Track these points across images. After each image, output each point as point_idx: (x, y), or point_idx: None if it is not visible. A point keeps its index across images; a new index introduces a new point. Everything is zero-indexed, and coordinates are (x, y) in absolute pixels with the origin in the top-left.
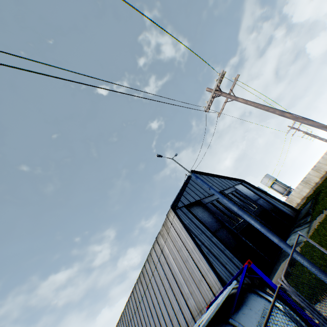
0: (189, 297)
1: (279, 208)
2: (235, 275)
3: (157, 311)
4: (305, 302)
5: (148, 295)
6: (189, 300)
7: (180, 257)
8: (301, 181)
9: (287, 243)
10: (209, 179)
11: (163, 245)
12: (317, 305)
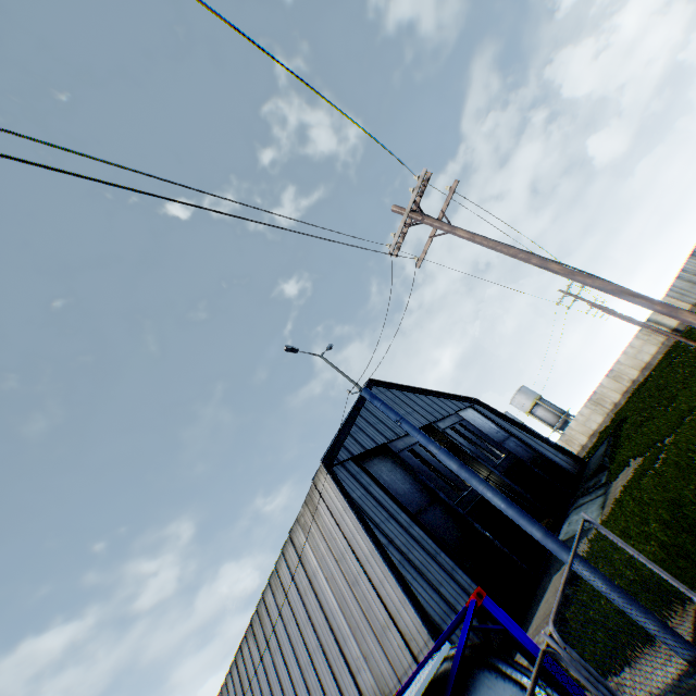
0: (362, 667)
1: (548, 456)
2: (451, 625)
3: None
4: (600, 682)
5: (270, 666)
6: (361, 673)
7: (342, 575)
8: (588, 400)
9: (565, 531)
10: (406, 397)
11: (304, 548)
12: (624, 674)
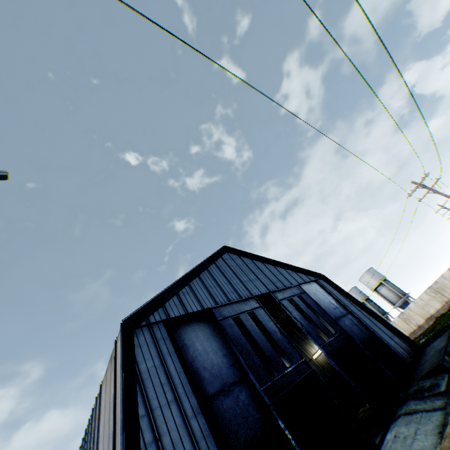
0: None
1: (383, 338)
2: None
3: None
4: None
5: None
6: None
7: None
8: (428, 288)
9: (388, 448)
10: (254, 265)
11: (103, 404)
12: None
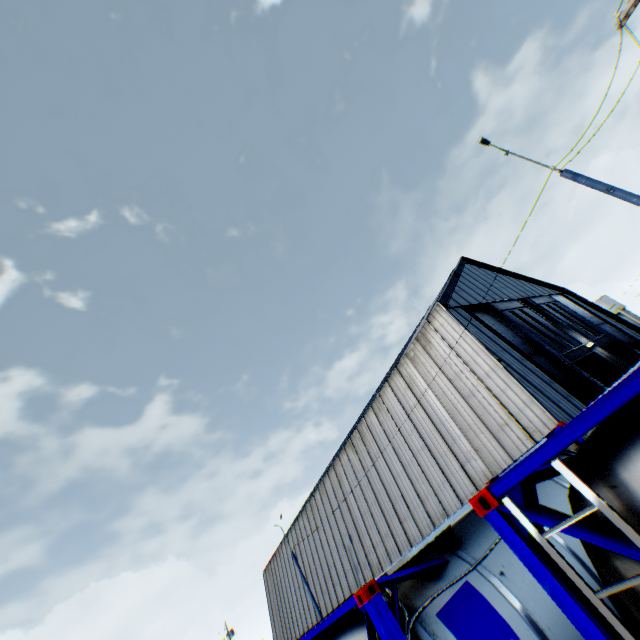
0: (472, 459)
1: None
2: None
3: (389, 492)
4: None
5: (369, 467)
6: (470, 463)
7: (455, 391)
8: None
9: None
10: (497, 276)
11: (413, 376)
12: None
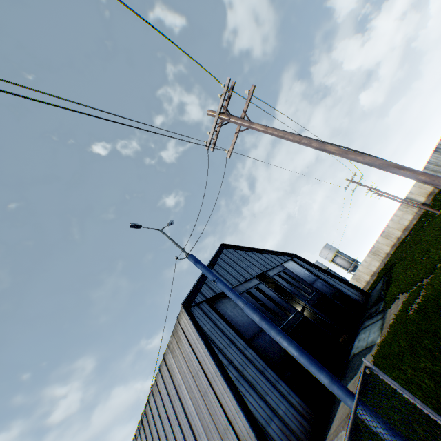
0: None
1: (343, 291)
2: None
3: None
4: None
5: None
6: None
7: (197, 388)
8: (369, 252)
9: (356, 346)
10: (247, 255)
11: (173, 367)
12: None
